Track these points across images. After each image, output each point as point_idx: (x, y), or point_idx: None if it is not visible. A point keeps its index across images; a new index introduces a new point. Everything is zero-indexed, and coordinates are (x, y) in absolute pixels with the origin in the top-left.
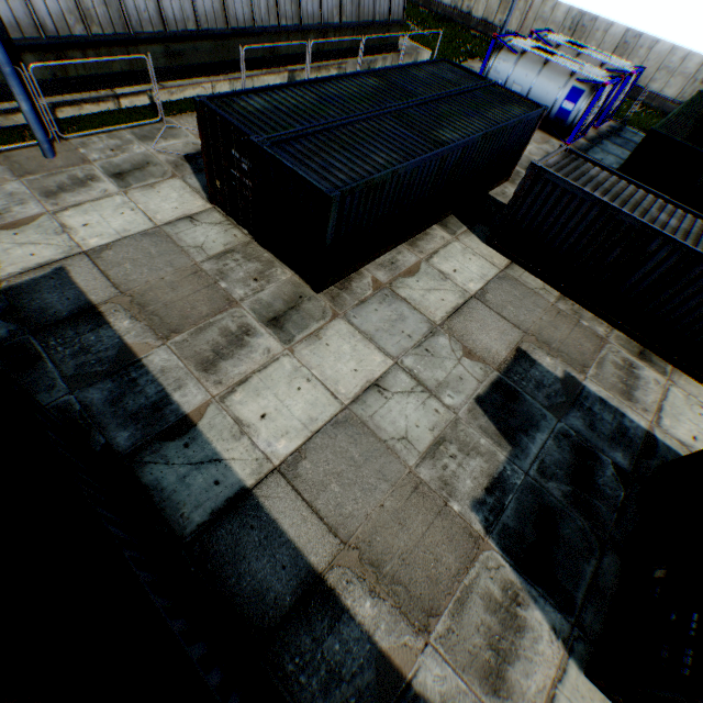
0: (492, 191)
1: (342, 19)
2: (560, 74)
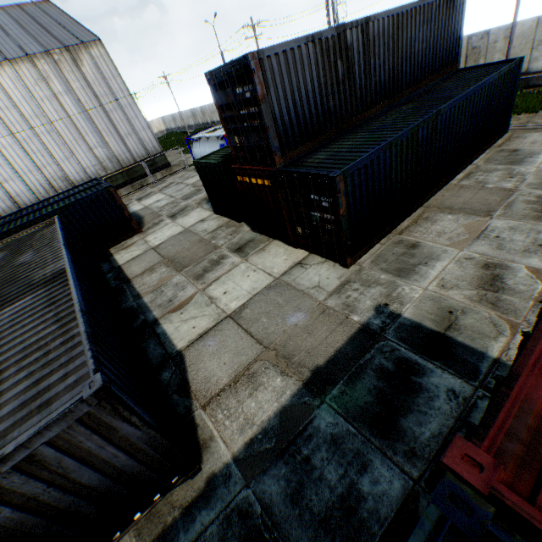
0: (116, 246)
1: (106, 172)
2: (214, 140)
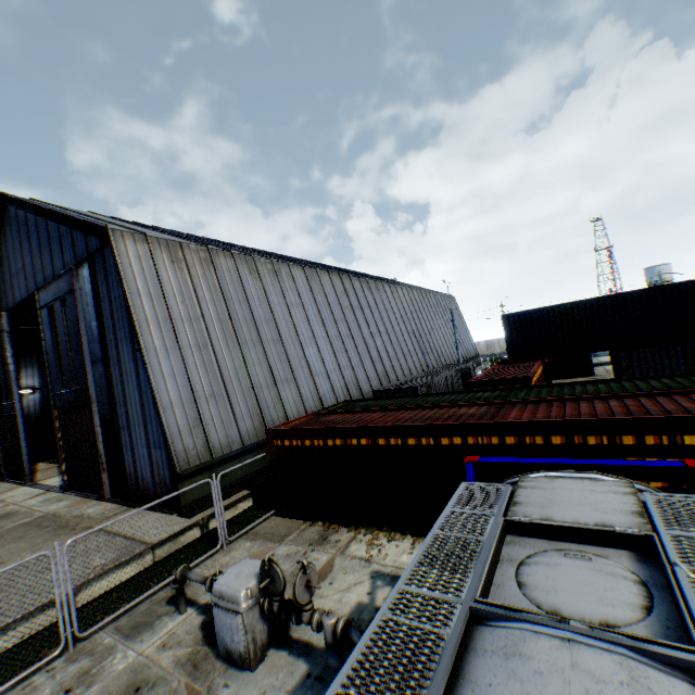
0: None
1: (469, 356)
2: None
